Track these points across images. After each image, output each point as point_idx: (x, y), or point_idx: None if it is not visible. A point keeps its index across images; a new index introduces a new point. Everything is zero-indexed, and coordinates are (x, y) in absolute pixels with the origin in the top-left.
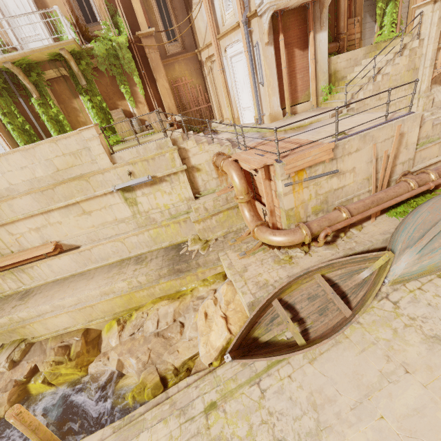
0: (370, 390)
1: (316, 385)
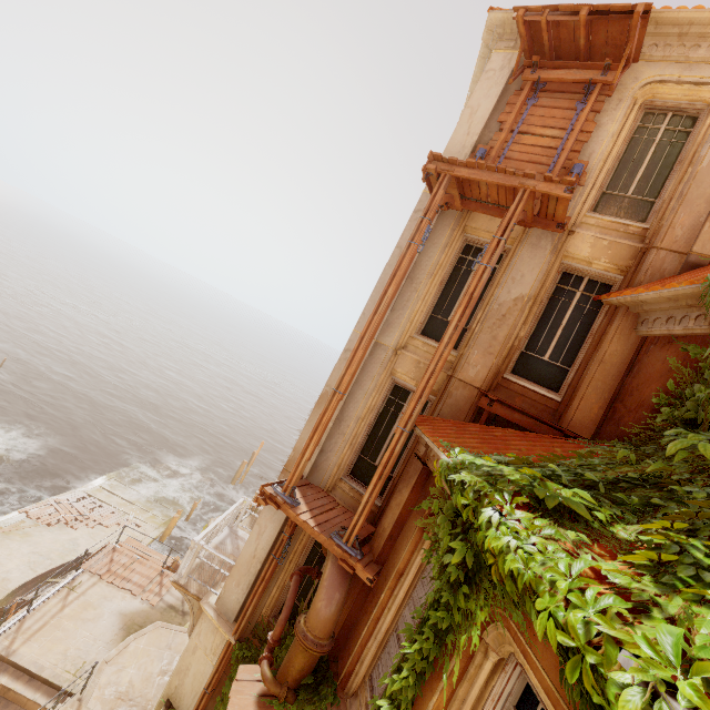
0: (3, 579)
1: (33, 575)
